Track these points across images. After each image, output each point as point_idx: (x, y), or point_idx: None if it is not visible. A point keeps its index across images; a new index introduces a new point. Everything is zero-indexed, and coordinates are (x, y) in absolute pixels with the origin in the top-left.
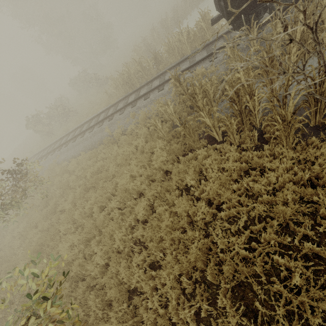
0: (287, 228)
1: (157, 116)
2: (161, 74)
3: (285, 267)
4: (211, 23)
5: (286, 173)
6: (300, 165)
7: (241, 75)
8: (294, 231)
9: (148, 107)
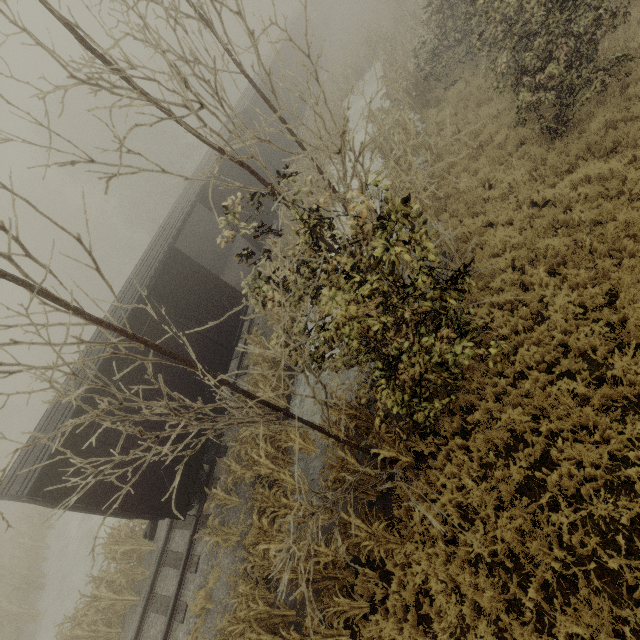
0: (511, 603)
1: None
2: None
3: (570, 638)
4: (150, 539)
5: (433, 563)
6: (427, 544)
7: (273, 547)
8: (514, 596)
9: None
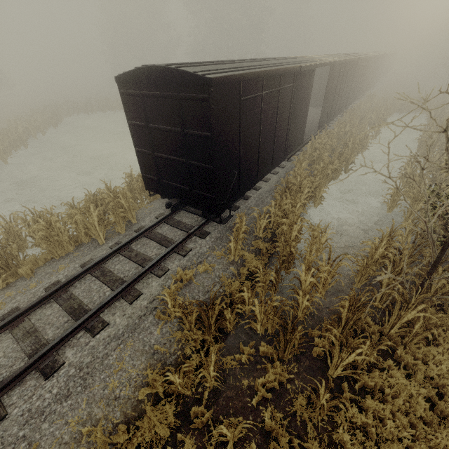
0: None
1: (149, 403)
2: (57, 289)
3: None
4: (172, 208)
5: None
6: None
7: (309, 278)
8: None
9: (88, 392)
